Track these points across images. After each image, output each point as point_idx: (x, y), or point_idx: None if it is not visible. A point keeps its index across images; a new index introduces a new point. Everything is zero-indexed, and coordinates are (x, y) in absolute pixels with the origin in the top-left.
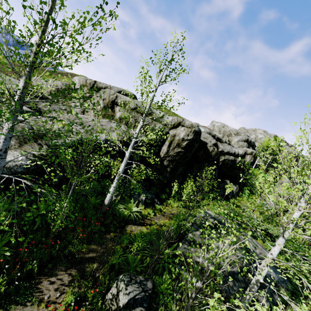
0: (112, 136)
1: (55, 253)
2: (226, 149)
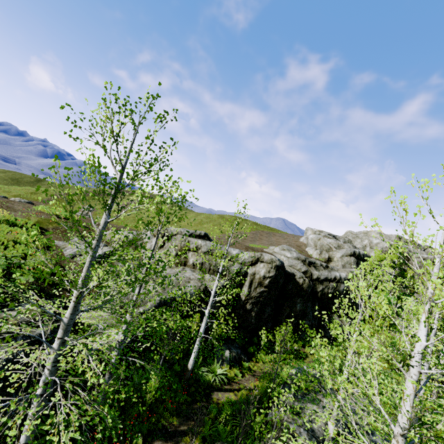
0: (189, 288)
1: (152, 427)
2: (323, 275)
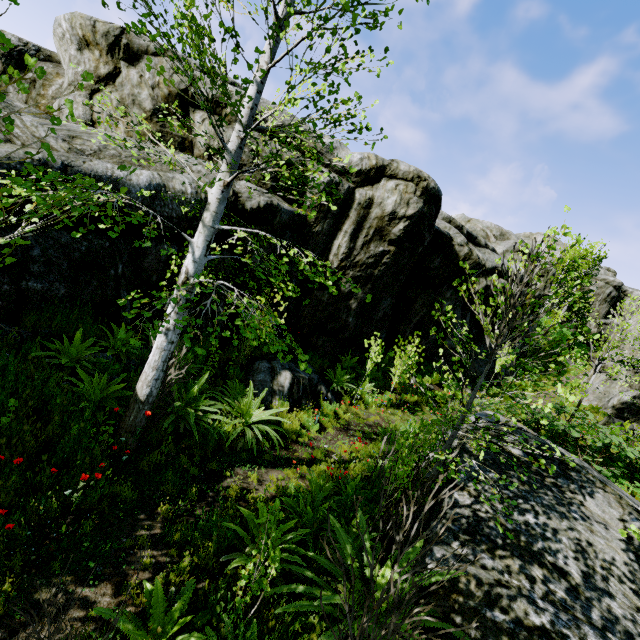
0: (177, 180)
1: None
2: (491, 262)
